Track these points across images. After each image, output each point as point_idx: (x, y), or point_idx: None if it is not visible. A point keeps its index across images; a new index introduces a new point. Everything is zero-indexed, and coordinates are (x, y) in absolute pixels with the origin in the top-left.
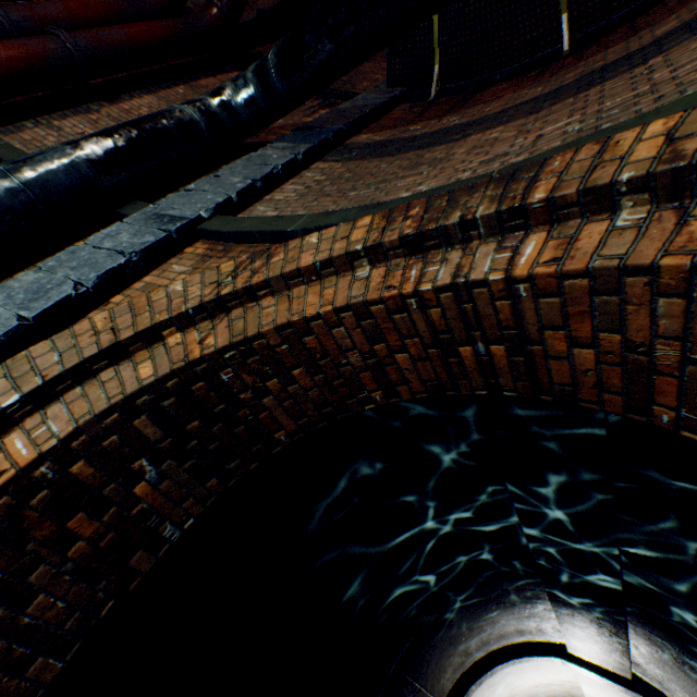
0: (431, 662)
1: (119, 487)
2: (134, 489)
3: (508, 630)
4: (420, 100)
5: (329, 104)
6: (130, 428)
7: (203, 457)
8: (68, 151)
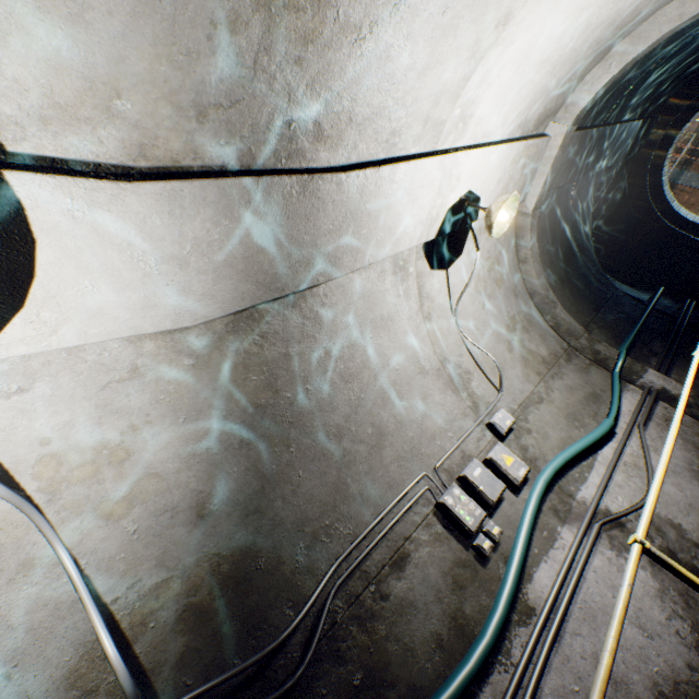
0: None
1: None
2: None
3: None
4: None
5: None
6: None
7: None
8: None
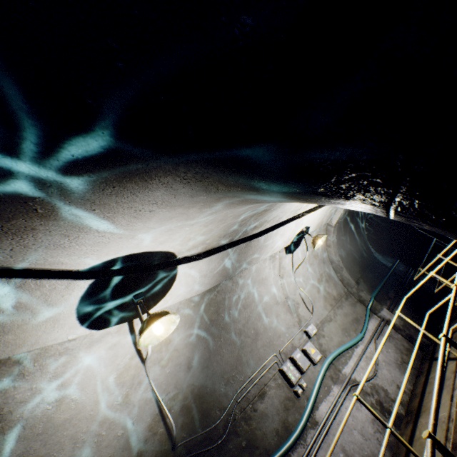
0: None
1: None
2: None
3: None
4: None
5: None
6: None
7: None
8: None
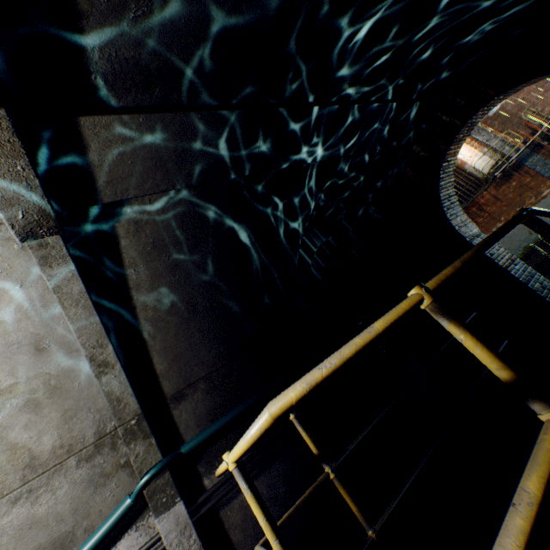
0: None
1: None
2: None
3: None
4: None
5: None
6: None
7: None
8: None
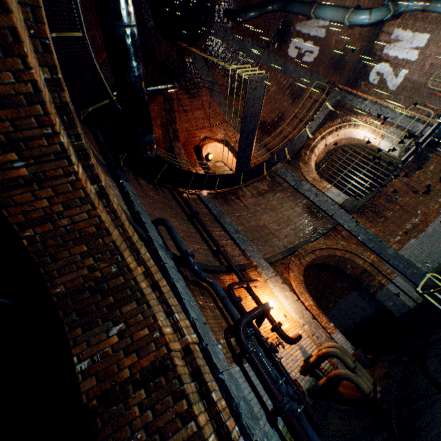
0: None
1: None
2: None
3: None
4: None
5: None
6: None
7: None
8: None
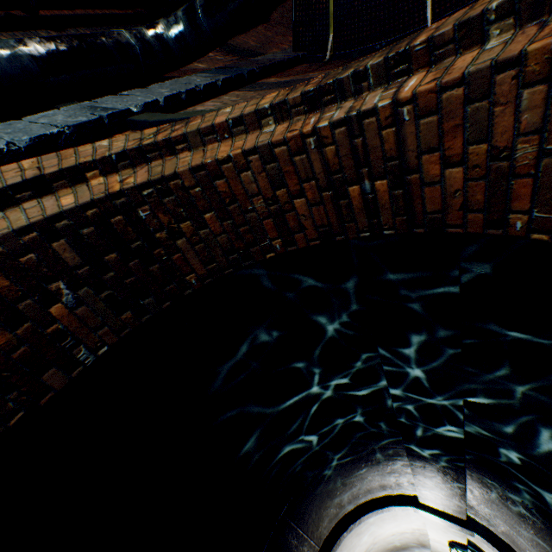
0: (312, 512)
1: (34, 304)
2: (50, 309)
3: (373, 485)
4: (318, 62)
5: (245, 60)
6: (48, 249)
7: (119, 290)
8: (11, 44)
